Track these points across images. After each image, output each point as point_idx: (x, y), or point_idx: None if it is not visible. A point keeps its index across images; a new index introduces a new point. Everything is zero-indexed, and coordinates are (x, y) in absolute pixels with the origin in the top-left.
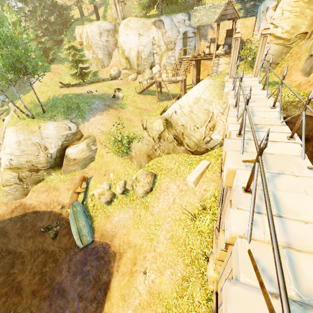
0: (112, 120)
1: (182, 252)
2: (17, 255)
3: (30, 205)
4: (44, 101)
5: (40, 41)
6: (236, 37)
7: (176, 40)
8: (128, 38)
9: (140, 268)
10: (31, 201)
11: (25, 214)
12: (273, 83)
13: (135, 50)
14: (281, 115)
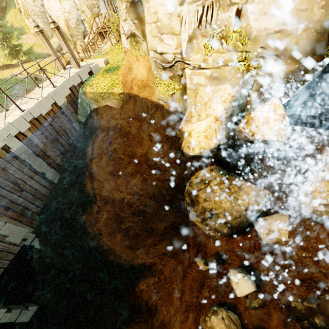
0: None
1: None
2: None
3: None
4: None
5: None
6: (36, 31)
7: (98, 3)
8: (50, 4)
9: None
10: None
11: None
12: (112, 69)
13: (62, 18)
14: (15, 120)
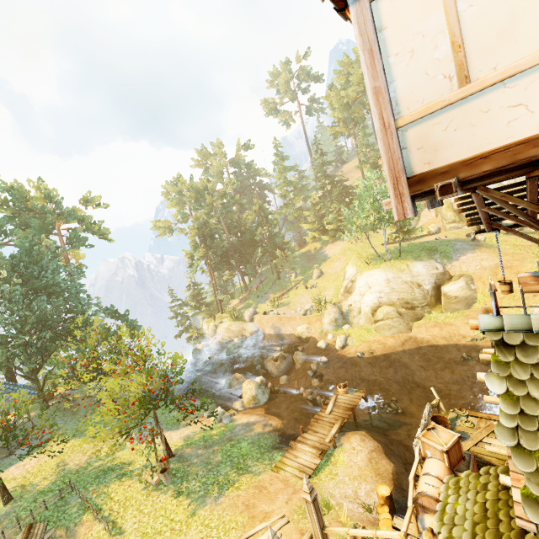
0: (494, 255)
1: None
2: (428, 390)
3: (421, 339)
4: (385, 252)
5: (339, 214)
6: None
7: None
8: None
9: None
10: (421, 335)
11: (420, 348)
12: None
13: None
14: None
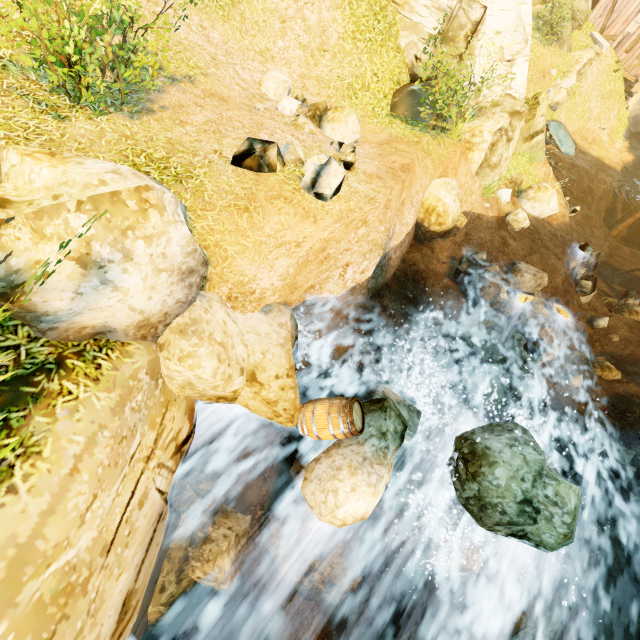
0: None
1: (615, 96)
2: None
3: None
4: None
5: None
6: None
7: None
8: None
9: (594, 134)
10: None
11: None
12: None
13: None
14: None
